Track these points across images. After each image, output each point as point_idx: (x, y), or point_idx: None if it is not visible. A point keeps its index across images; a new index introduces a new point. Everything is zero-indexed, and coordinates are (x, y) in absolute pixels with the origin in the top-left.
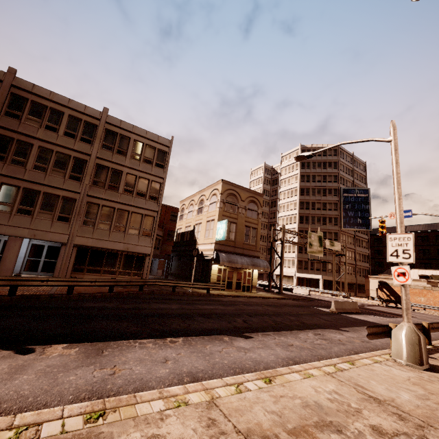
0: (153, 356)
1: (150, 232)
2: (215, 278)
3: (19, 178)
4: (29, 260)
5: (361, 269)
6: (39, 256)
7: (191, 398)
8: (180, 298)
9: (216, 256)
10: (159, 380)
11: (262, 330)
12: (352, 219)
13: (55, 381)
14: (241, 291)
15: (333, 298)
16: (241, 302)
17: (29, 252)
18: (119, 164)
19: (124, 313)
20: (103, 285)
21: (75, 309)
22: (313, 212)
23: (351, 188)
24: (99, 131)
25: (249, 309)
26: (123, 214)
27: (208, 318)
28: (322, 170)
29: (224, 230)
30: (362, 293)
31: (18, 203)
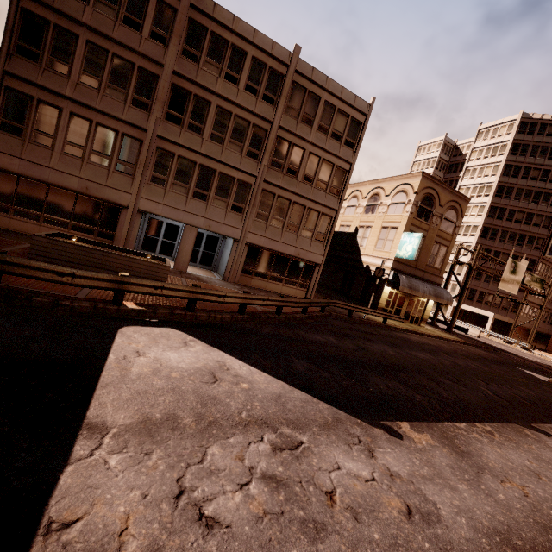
0: (512, 462)
1: (324, 236)
2: (384, 302)
3: (196, 151)
4: None
5: (548, 313)
6: (198, 246)
7: None
8: (368, 329)
9: (393, 278)
10: None
11: (539, 419)
12: None
13: (494, 499)
14: (408, 323)
15: (510, 348)
16: (433, 346)
17: None
18: (303, 138)
19: (365, 359)
20: (302, 306)
21: (314, 344)
22: (507, 225)
23: None
24: (286, 85)
25: (463, 365)
26: (299, 209)
27: (453, 382)
28: (545, 161)
29: (415, 246)
30: (538, 343)
31: (193, 184)
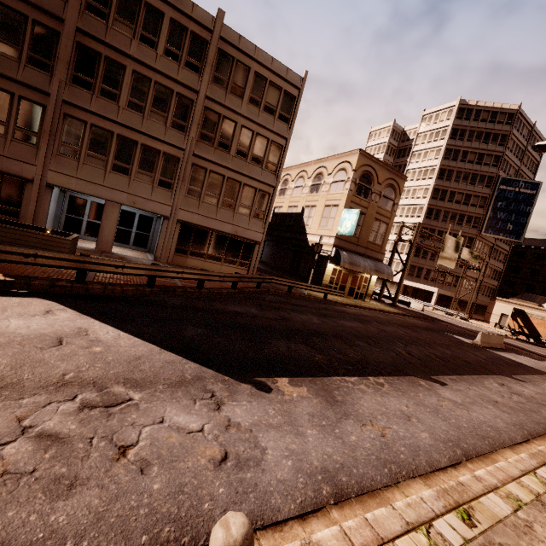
0: (387, 407)
1: (263, 213)
2: (328, 279)
3: (112, 120)
4: (119, 229)
5: (486, 287)
6: (130, 226)
7: (516, 492)
8: (304, 303)
9: (335, 255)
10: (436, 450)
11: (442, 372)
12: (500, 223)
13: (343, 441)
14: (353, 298)
15: (450, 319)
16: (368, 317)
17: (119, 220)
18: (234, 110)
19: (280, 326)
20: (229, 281)
21: (226, 314)
22: (449, 206)
23: (514, 179)
24: (211, 52)
25: (391, 332)
26: (234, 186)
27: (369, 344)
28: (480, 145)
29: (353, 222)
30: (477, 314)
31: (112, 156)
